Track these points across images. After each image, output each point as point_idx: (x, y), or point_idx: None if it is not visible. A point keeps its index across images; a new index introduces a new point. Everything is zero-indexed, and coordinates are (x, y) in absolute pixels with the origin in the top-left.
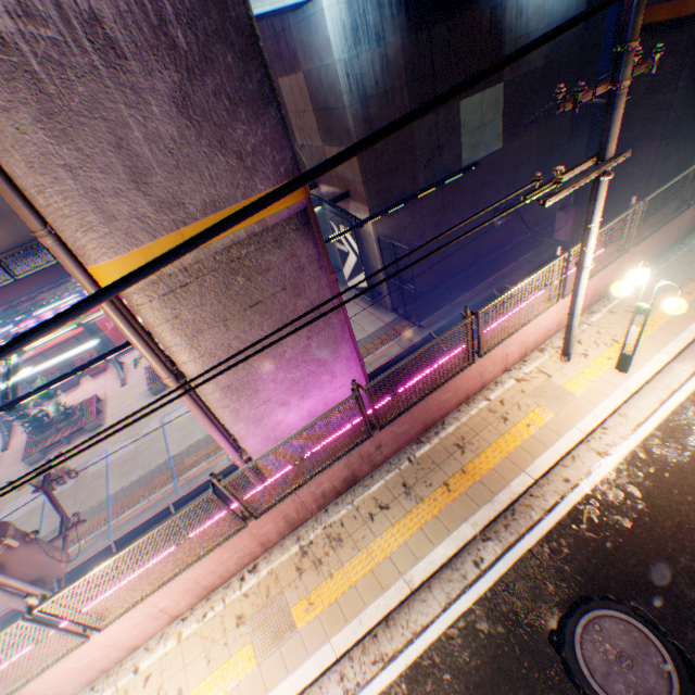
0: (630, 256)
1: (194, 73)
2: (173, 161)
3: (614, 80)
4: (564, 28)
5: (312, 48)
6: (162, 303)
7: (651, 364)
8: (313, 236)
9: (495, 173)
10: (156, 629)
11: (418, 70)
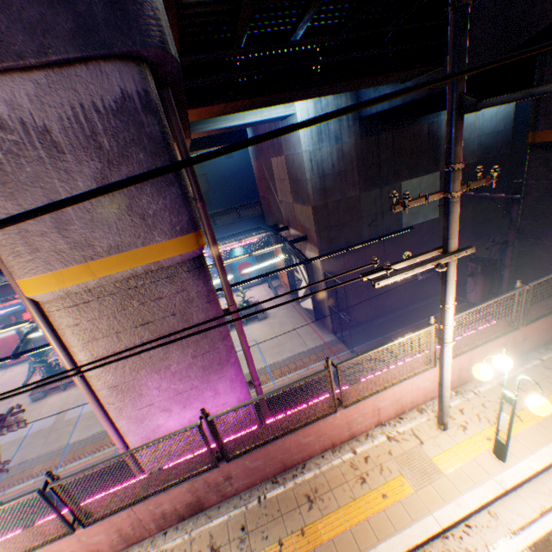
0: (524, 332)
1: (114, 163)
2: (89, 216)
3: (445, 190)
4: (118, 184)
5: (290, 142)
6: (67, 312)
7: (534, 458)
8: (204, 276)
9: (432, 234)
10: None
11: (367, 159)
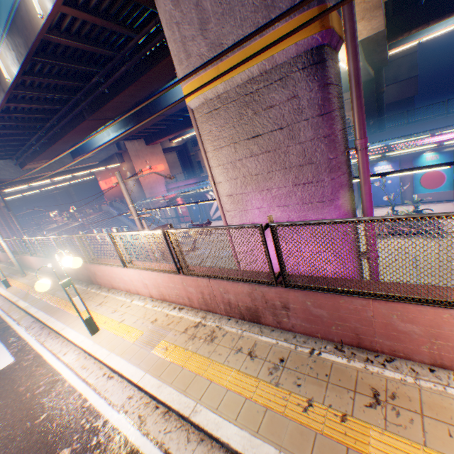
0: None
1: None
2: (220, 10)
3: None
4: None
5: None
6: (205, 119)
7: None
8: (321, 78)
9: None
10: (145, 293)
11: None
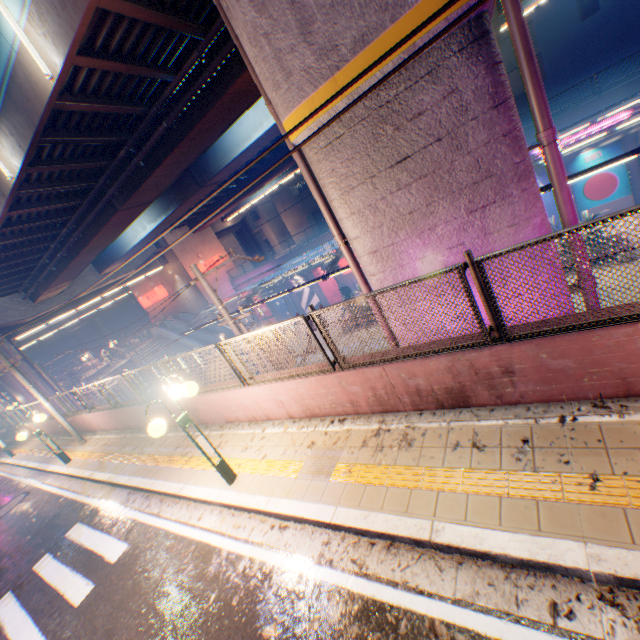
0: None
1: None
2: (328, 1)
3: None
4: None
5: None
6: (322, 156)
7: None
8: (487, 57)
9: None
10: (280, 415)
11: None
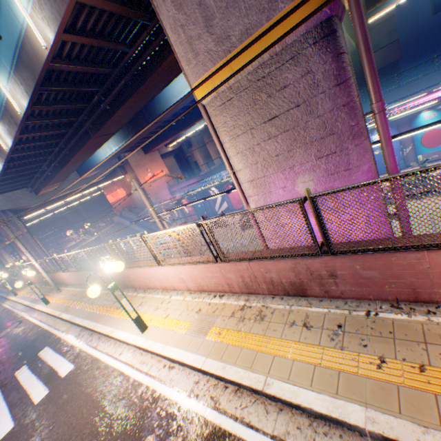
0: None
1: None
2: (224, 4)
3: None
4: None
5: None
6: (218, 112)
7: None
8: (333, 49)
9: None
10: (182, 287)
11: None
